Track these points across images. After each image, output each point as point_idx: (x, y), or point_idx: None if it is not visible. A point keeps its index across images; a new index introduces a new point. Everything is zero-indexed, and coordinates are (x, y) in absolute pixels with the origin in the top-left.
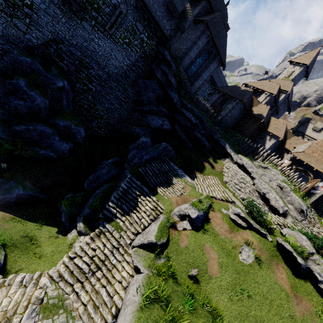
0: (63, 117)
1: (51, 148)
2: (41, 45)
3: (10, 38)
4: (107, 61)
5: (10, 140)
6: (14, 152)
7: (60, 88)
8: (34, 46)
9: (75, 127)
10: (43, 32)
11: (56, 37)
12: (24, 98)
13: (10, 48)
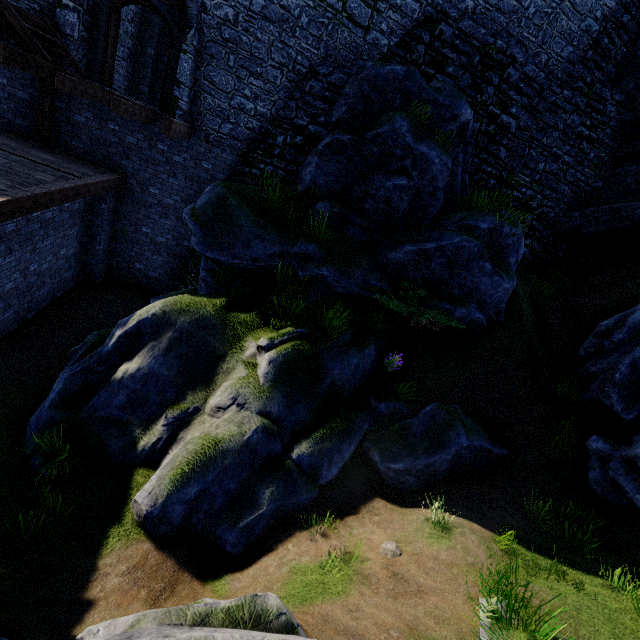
0: (472, 210)
1: (473, 300)
2: (396, 48)
3: (339, 57)
4: (547, 28)
5: (388, 290)
6: (412, 318)
7: (462, 128)
8: (381, 57)
9: (511, 229)
10: (402, 8)
11: (430, 10)
12: (404, 168)
13: (342, 77)
